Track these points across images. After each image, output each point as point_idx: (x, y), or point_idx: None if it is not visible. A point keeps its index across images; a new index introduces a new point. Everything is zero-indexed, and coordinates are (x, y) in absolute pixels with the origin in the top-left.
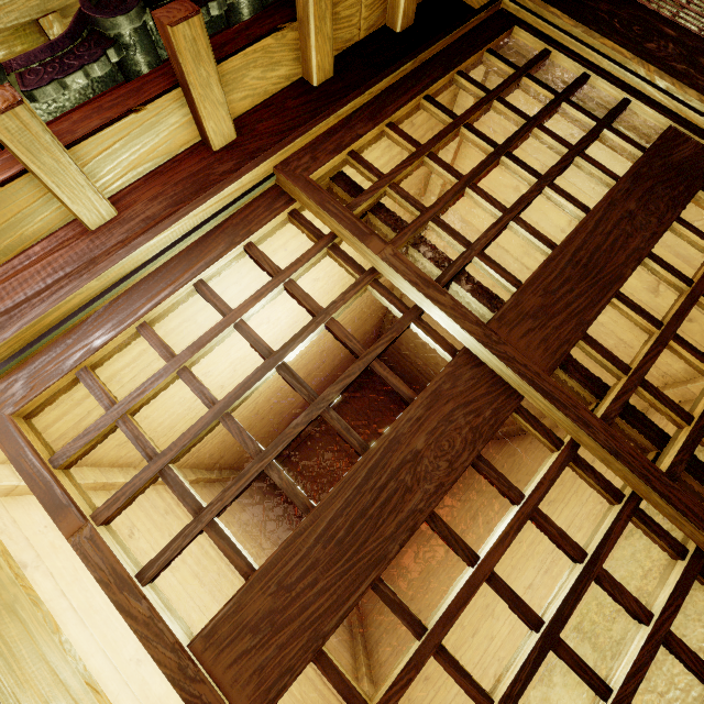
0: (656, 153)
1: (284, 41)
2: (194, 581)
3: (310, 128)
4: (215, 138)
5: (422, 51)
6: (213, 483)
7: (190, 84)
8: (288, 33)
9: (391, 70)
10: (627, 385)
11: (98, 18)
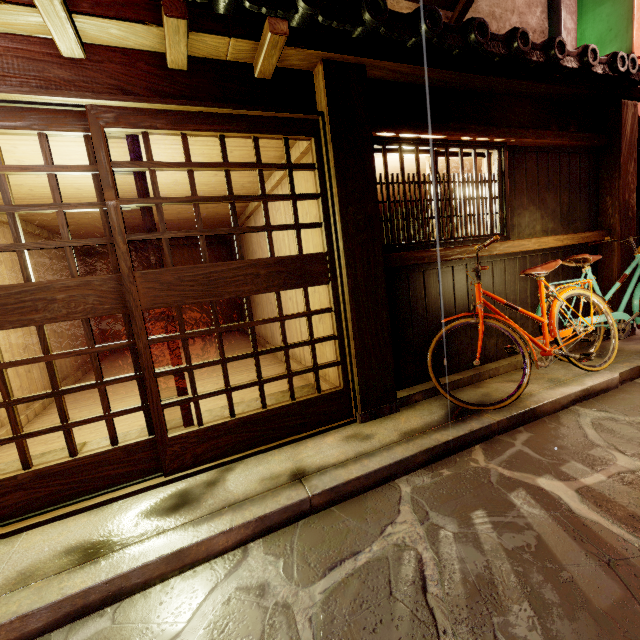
0: (303, 259)
1: (150, 31)
2: None
3: (126, 100)
4: (63, 50)
5: (241, 108)
6: None
7: (45, 20)
8: (155, 29)
9: (209, 105)
10: (175, 336)
11: None
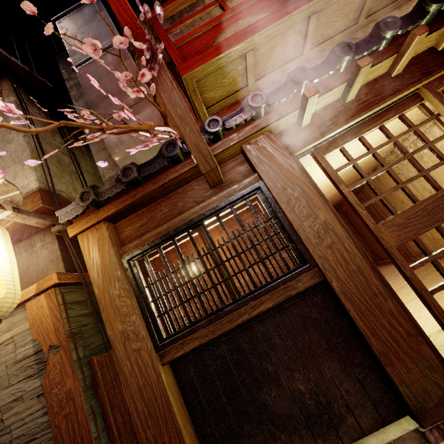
0: None
1: (438, 33)
2: None
3: (442, 71)
4: (396, 72)
5: None
6: None
7: (407, 53)
8: (441, 30)
9: None
10: None
11: (386, 31)
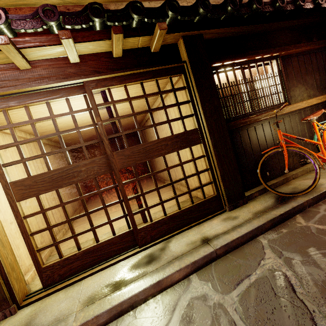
0: (187, 133)
1: (106, 42)
2: (22, 172)
3: (99, 75)
4: (71, 60)
5: (148, 68)
6: (46, 145)
7: (65, 49)
8: (108, 41)
9: (134, 69)
10: (134, 180)
11: (42, 18)
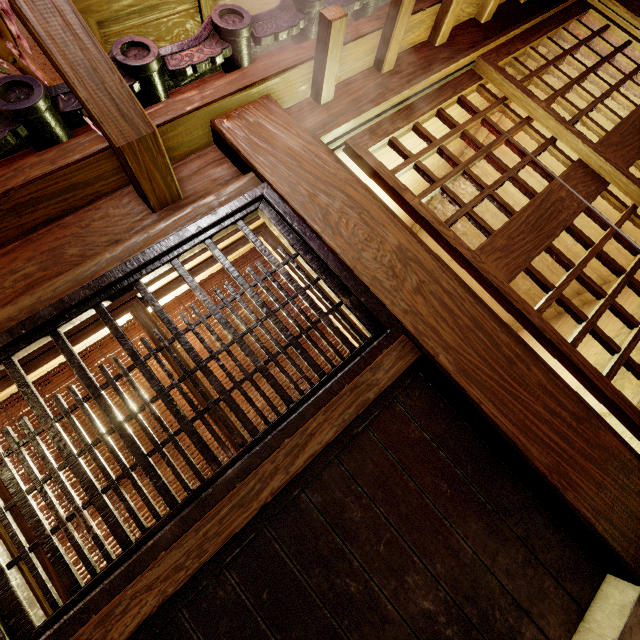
0: None
1: None
2: None
3: (496, 39)
4: (441, 38)
5: (546, 12)
6: None
7: (455, 0)
8: None
9: (531, 19)
10: None
11: None
